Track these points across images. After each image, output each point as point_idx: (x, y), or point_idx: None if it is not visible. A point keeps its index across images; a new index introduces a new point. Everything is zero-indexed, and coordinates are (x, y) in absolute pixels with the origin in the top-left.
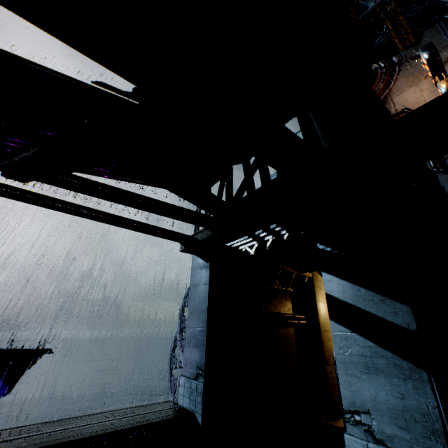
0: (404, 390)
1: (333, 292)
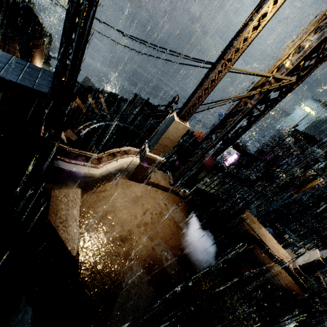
0: None
1: None
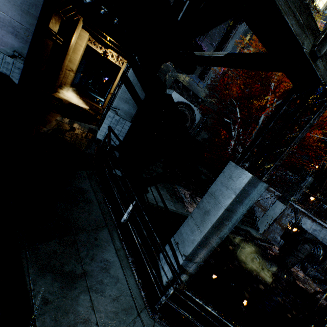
0: (131, 109)
1: (131, 78)
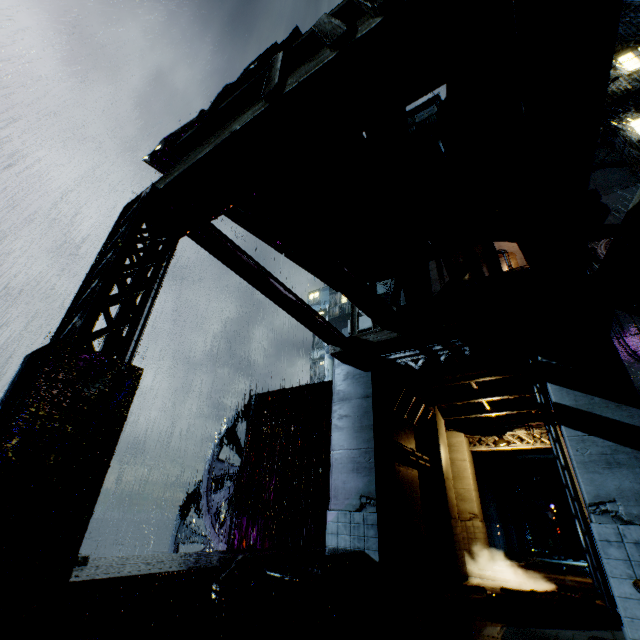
0: None
1: (564, 401)
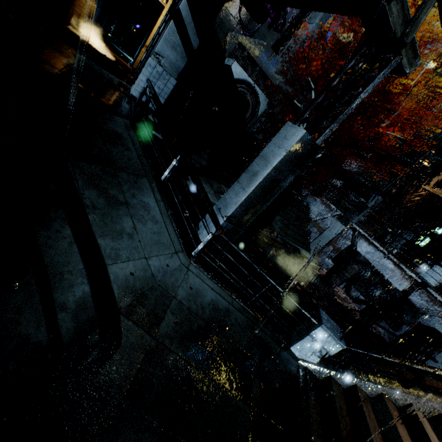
0: (179, 60)
1: (183, 12)
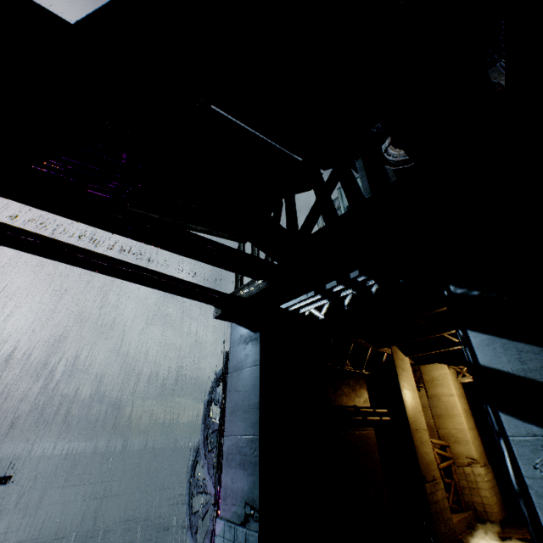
0: None
1: (499, 363)
